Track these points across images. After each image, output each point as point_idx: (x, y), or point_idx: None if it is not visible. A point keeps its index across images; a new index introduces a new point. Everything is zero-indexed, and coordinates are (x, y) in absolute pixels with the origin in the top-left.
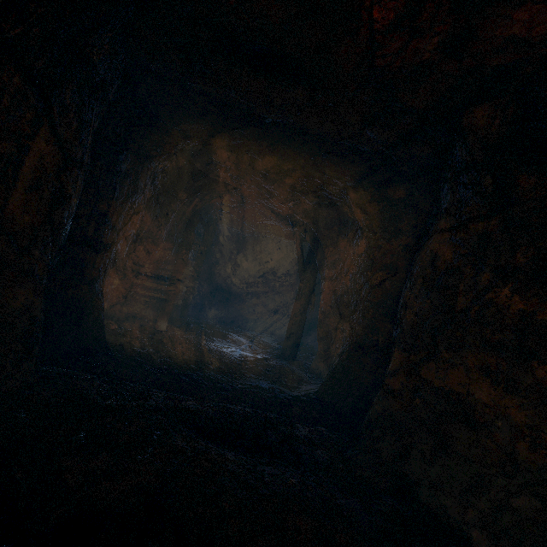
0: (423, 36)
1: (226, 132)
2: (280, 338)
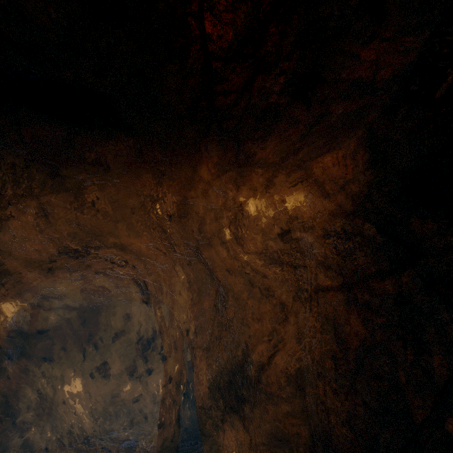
0: (268, 72)
1: (26, 200)
2: (153, 424)
